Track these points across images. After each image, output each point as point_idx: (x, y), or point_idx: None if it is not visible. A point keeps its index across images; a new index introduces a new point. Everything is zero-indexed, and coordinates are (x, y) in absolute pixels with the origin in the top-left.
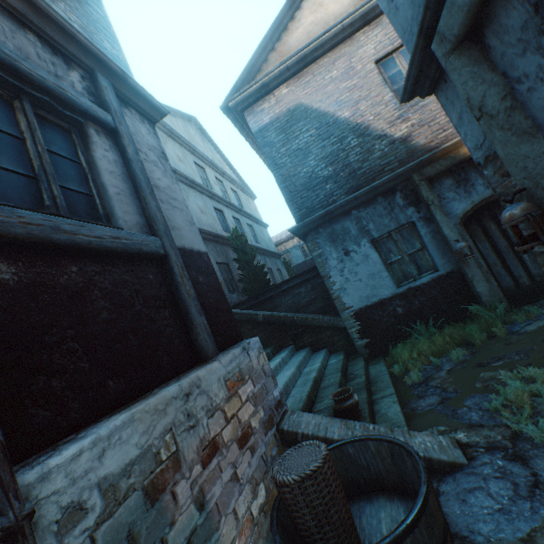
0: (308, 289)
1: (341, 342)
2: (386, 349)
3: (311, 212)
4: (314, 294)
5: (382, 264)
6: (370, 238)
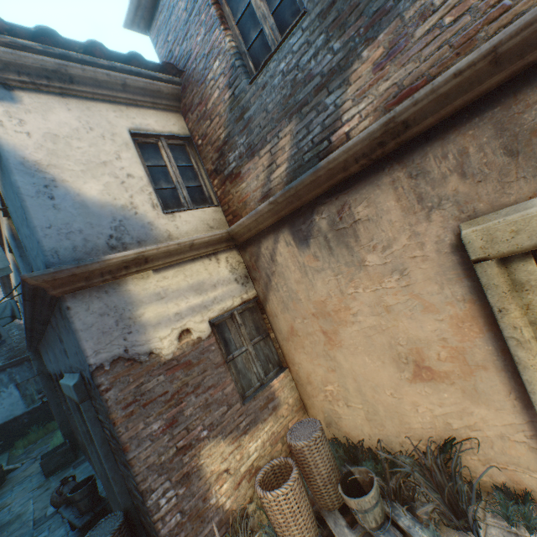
0: None
1: None
2: (14, 444)
3: None
4: None
5: (21, 397)
6: (16, 383)
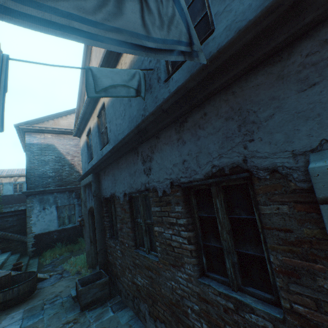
0: (14, 219)
1: (21, 248)
2: (42, 253)
3: (37, 187)
4: (17, 222)
5: (57, 217)
6: (57, 205)
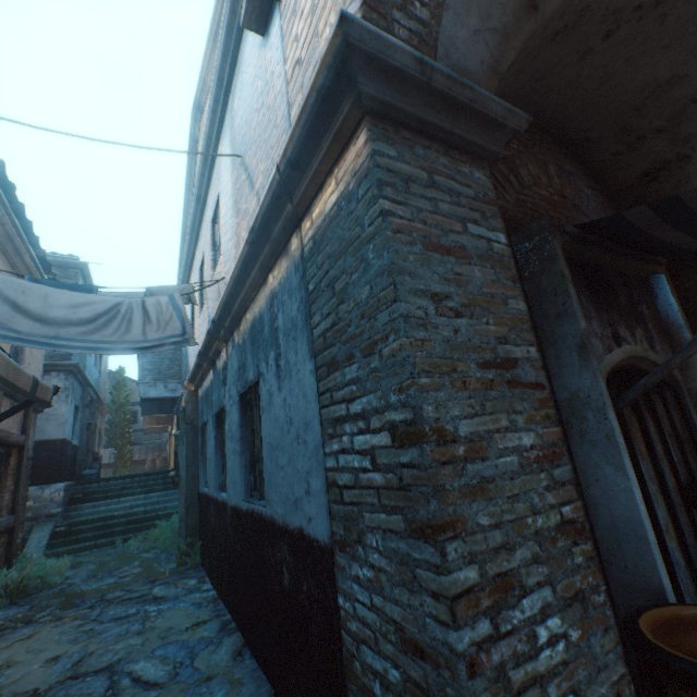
0: None
1: None
2: None
3: None
4: None
5: None
6: None
